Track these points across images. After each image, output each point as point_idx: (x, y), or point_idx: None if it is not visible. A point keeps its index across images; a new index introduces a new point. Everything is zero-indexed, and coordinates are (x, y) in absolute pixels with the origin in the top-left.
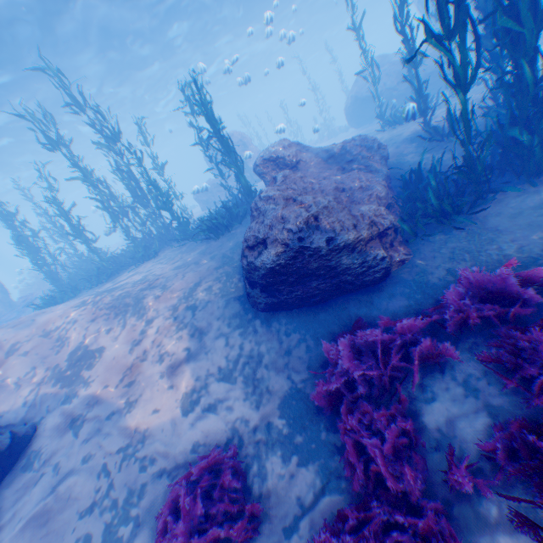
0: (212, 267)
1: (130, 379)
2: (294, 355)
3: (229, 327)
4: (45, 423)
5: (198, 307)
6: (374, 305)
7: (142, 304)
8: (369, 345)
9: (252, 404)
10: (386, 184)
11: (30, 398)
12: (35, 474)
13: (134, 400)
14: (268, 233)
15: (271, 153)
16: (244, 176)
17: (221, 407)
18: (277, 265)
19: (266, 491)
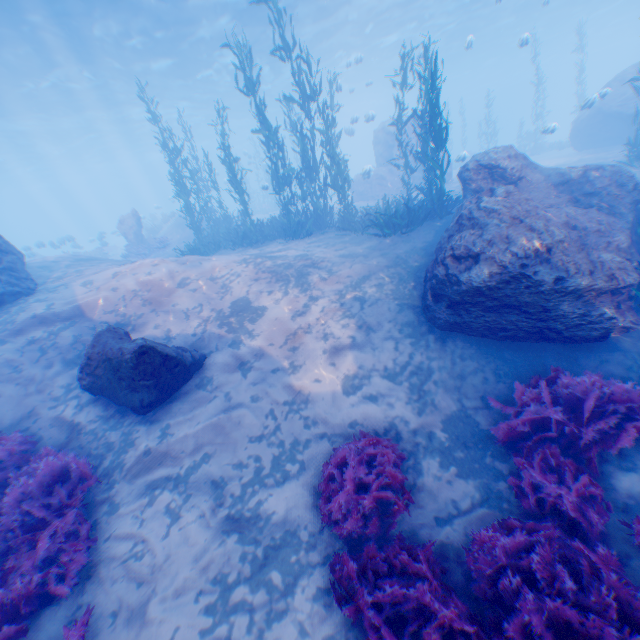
0: (385, 267)
1: (294, 346)
2: (467, 382)
3: (398, 333)
4: (212, 356)
5: (367, 302)
6: (577, 362)
7: (307, 281)
8: (570, 397)
9: (413, 409)
10: (629, 236)
11: (198, 331)
12: (207, 393)
13: (298, 365)
14: (486, 250)
15: (490, 159)
16: (442, 178)
17: (382, 401)
18: (484, 287)
19: (420, 484)
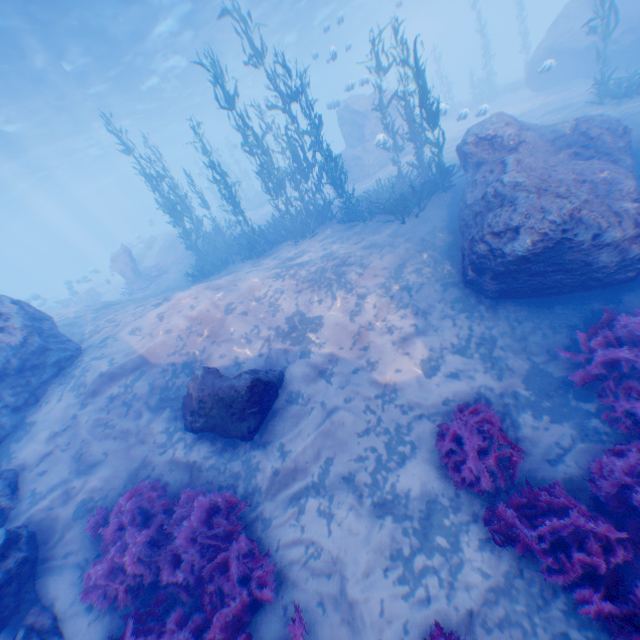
0: (414, 252)
1: (363, 345)
2: (529, 341)
3: (452, 311)
4: (290, 371)
5: (412, 289)
6: (622, 303)
7: (347, 281)
8: (630, 335)
9: (491, 375)
10: (631, 178)
11: (264, 351)
12: (302, 405)
13: (374, 361)
14: (524, 223)
15: (486, 130)
16: (440, 155)
17: (461, 375)
18: (529, 256)
19: (522, 437)
